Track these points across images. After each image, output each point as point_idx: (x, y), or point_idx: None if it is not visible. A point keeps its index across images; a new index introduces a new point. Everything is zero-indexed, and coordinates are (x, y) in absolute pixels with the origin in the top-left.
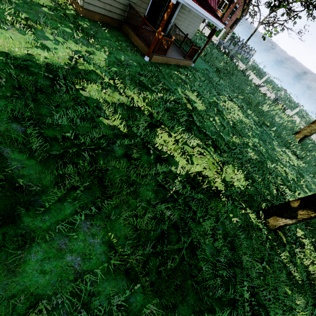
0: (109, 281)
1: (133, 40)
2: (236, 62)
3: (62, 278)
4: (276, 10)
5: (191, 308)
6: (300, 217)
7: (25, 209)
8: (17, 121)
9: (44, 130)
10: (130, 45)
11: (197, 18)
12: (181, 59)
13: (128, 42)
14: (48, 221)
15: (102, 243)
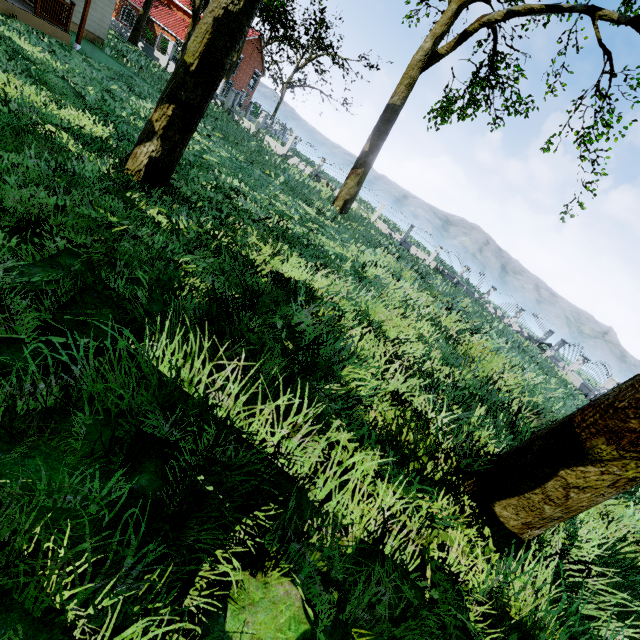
0: None
1: None
2: (239, 121)
3: None
4: (301, 66)
5: None
6: (159, 126)
7: None
8: None
9: None
10: None
11: None
12: (21, 8)
13: None
14: None
15: None
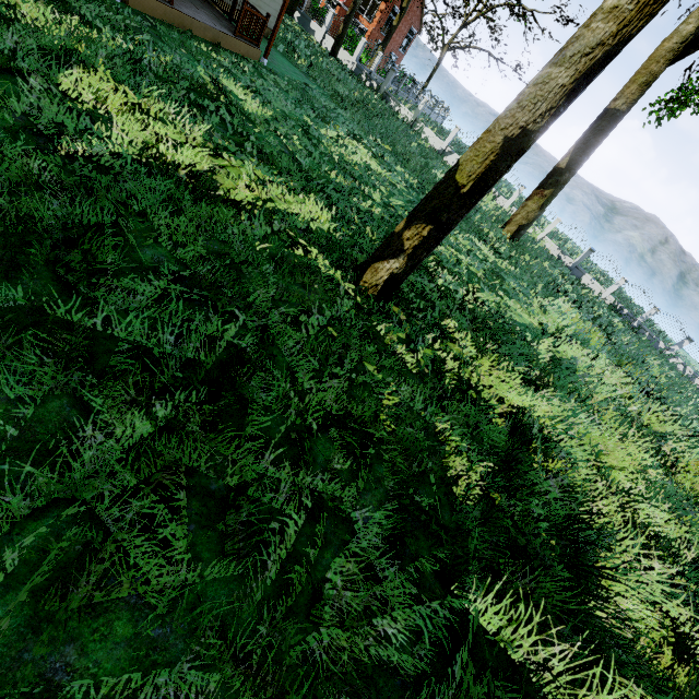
0: None
1: None
2: (395, 107)
3: None
4: (470, 21)
5: (26, 296)
6: (409, 245)
7: None
8: None
9: None
10: None
11: None
12: (225, 32)
13: None
14: None
15: None
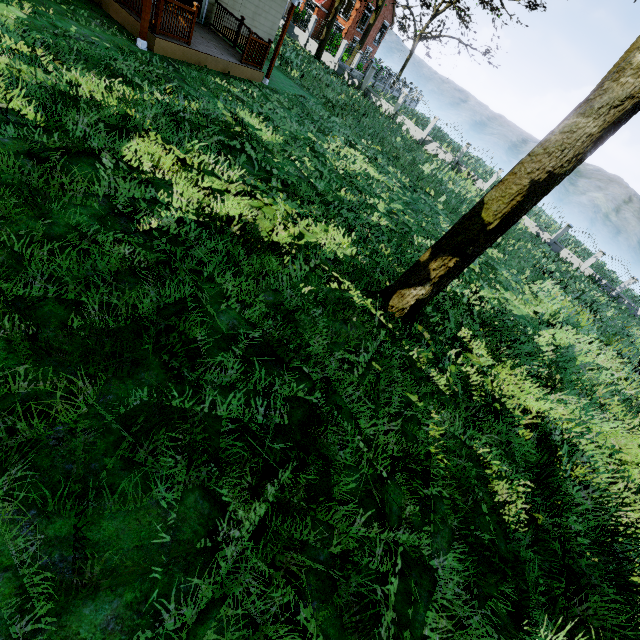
0: None
1: (112, 13)
2: (376, 102)
3: None
4: (440, 12)
5: (147, 390)
6: (435, 274)
7: None
8: None
9: None
10: (101, 19)
11: (272, 1)
12: (233, 62)
13: (99, 14)
14: None
15: None
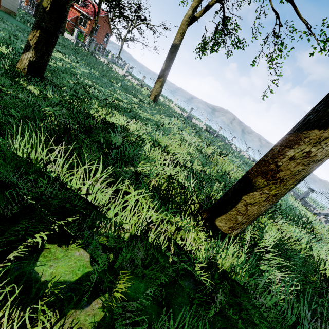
0: None
1: None
2: (98, 58)
3: None
4: (131, 30)
5: None
6: (32, 42)
7: None
8: None
9: None
10: None
11: None
12: None
13: None
14: None
15: None
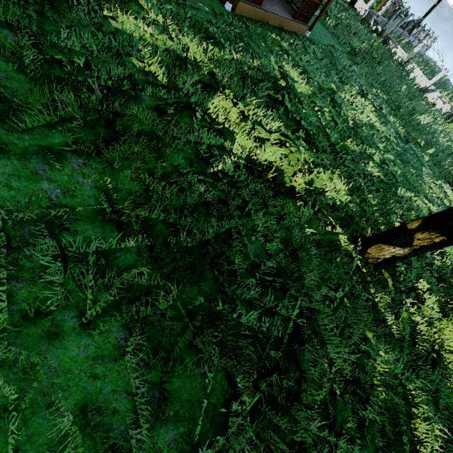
0: (94, 226)
1: None
2: (392, 48)
3: (32, 201)
4: None
5: (203, 295)
6: (418, 243)
7: (1, 121)
8: (10, 29)
9: (45, 49)
10: None
11: None
12: (288, 18)
13: None
14: (27, 142)
15: (95, 187)
